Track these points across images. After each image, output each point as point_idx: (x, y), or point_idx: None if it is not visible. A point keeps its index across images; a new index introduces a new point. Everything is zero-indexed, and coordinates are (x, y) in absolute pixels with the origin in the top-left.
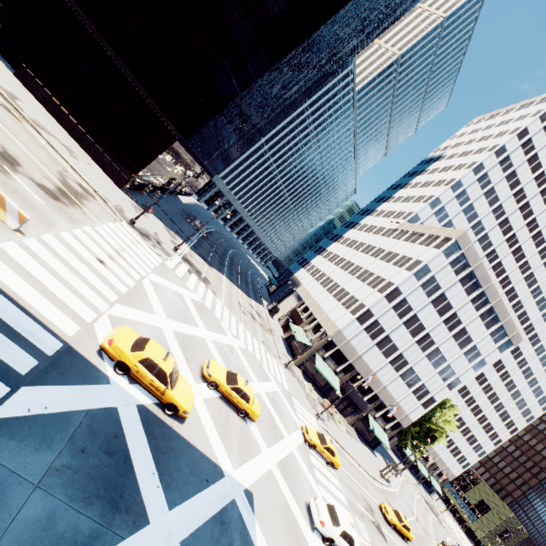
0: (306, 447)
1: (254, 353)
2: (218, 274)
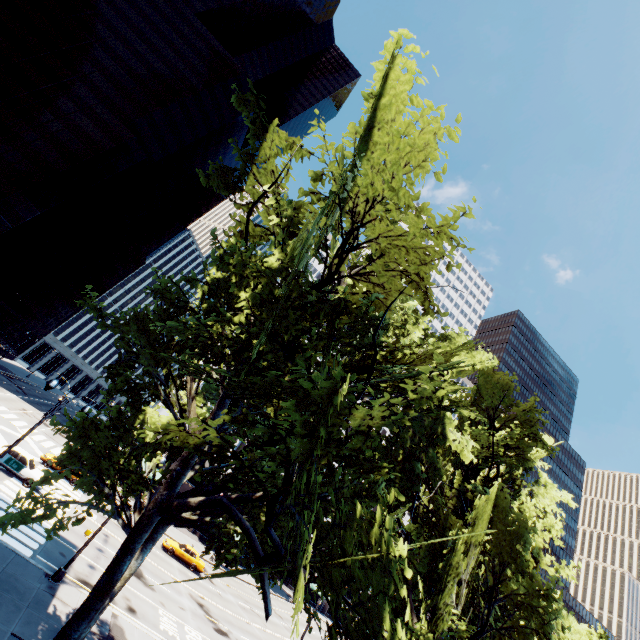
0: (40, 464)
1: (10, 420)
2: (2, 389)
